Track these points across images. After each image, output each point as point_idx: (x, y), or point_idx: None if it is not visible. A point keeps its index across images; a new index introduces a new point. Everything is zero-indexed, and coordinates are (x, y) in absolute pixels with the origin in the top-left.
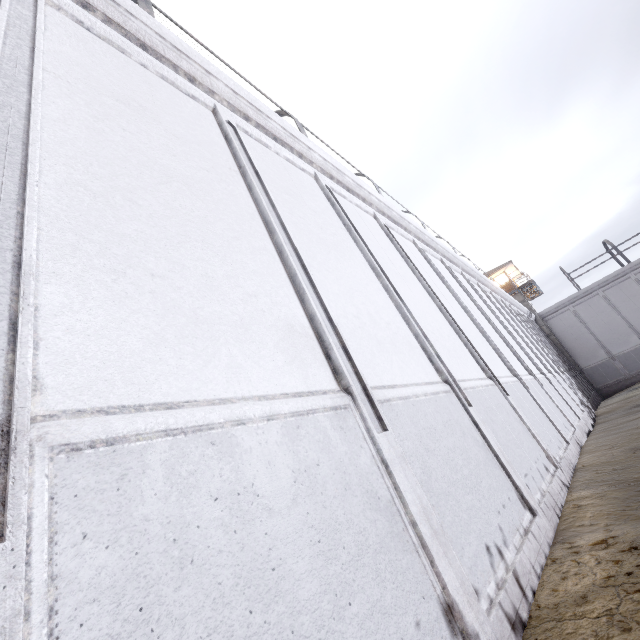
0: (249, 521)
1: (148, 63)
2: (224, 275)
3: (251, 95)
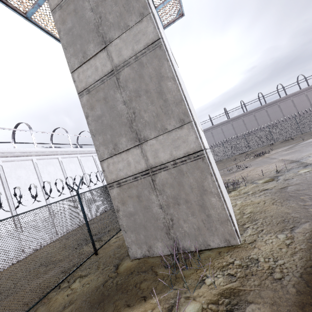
0: None
1: None
2: None
3: (8, 149)
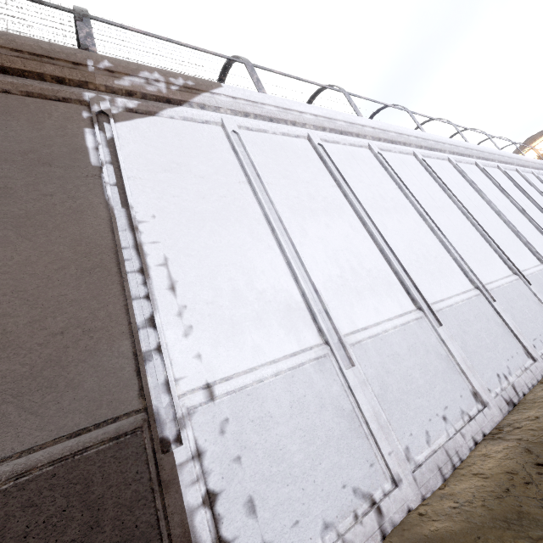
0: (399, 362)
1: (275, 130)
2: (357, 265)
3: (323, 109)
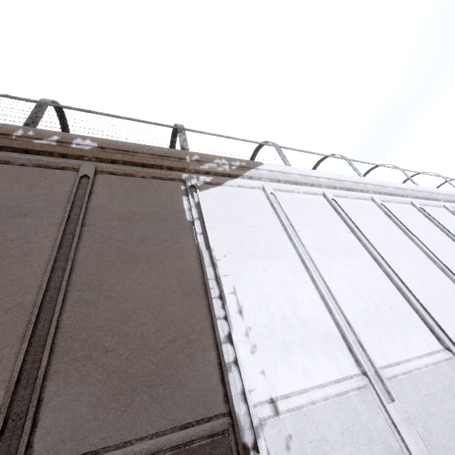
0: (438, 404)
1: (299, 190)
2: (379, 301)
3: (333, 174)
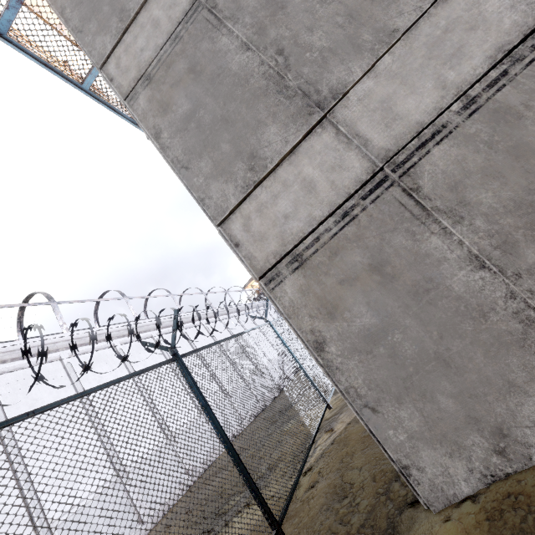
0: None
1: None
2: None
3: (6, 344)
